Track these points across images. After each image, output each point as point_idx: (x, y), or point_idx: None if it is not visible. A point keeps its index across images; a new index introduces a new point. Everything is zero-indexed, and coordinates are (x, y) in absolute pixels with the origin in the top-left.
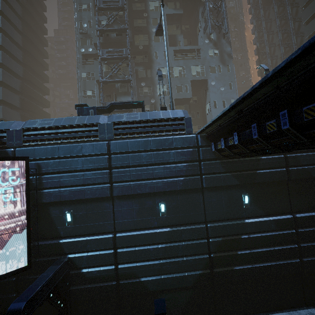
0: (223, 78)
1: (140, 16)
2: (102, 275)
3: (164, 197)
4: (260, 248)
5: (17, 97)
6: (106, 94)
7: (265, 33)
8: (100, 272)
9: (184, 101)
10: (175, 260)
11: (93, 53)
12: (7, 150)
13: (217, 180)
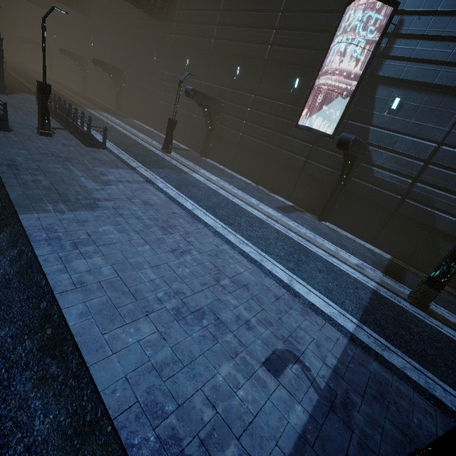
0: None
1: None
2: (391, 183)
3: None
4: None
5: None
6: None
7: None
8: (390, 179)
9: None
10: None
11: None
12: None
13: None
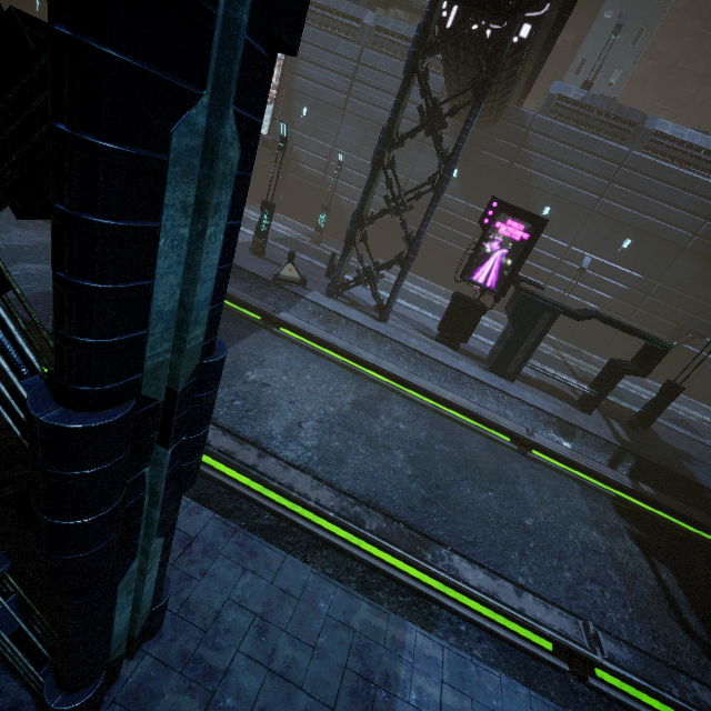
0: (635, 12)
1: None
2: (312, 176)
3: None
4: (439, 223)
5: None
6: None
7: None
8: (312, 173)
9: None
10: None
11: None
12: None
13: None
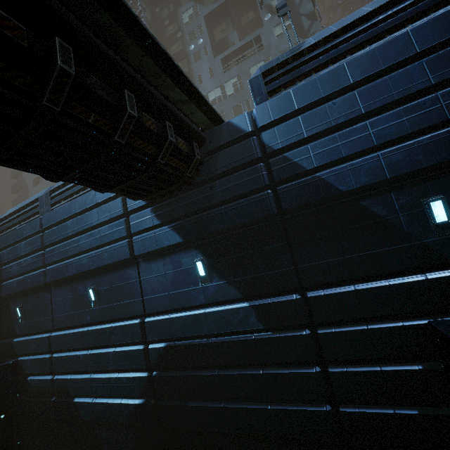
0: None
1: (173, 41)
2: (42, 387)
3: (95, 279)
4: (232, 369)
5: None
6: None
7: None
8: (40, 383)
9: None
10: (107, 376)
11: None
12: None
13: (149, 242)
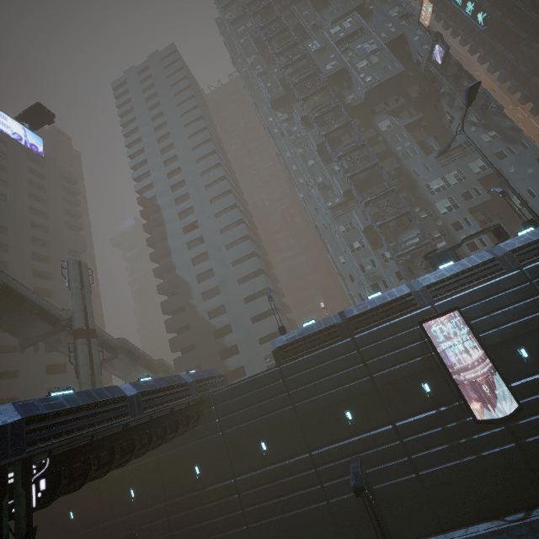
0: (522, 159)
1: (374, 143)
2: None
3: None
4: None
5: (269, 280)
6: (370, 239)
7: (531, 76)
8: None
9: (478, 207)
10: None
11: (341, 202)
12: (427, 308)
13: None
